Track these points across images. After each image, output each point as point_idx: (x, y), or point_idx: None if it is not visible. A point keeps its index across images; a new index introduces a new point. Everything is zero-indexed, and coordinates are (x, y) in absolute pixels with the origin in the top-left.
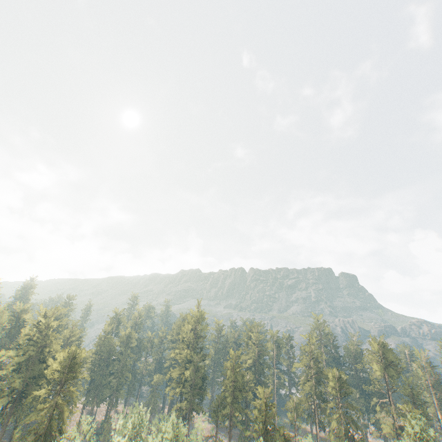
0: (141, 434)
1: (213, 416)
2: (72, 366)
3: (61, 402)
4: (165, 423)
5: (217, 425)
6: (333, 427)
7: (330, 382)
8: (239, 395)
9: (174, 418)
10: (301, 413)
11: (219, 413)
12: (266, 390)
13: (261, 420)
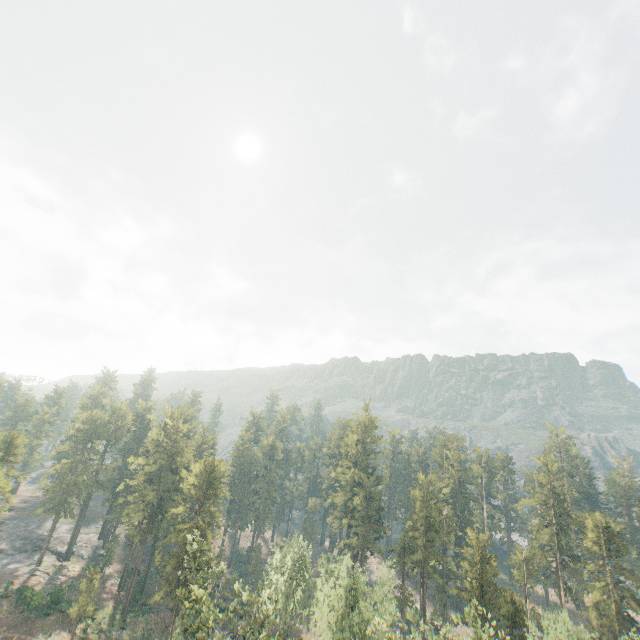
0: (305, 575)
1: (398, 562)
2: (210, 481)
3: (202, 524)
4: (337, 566)
5: (403, 573)
6: (594, 601)
7: (589, 532)
8: (436, 537)
9: (348, 561)
10: (535, 572)
11: (406, 558)
12: (480, 535)
13: (474, 577)
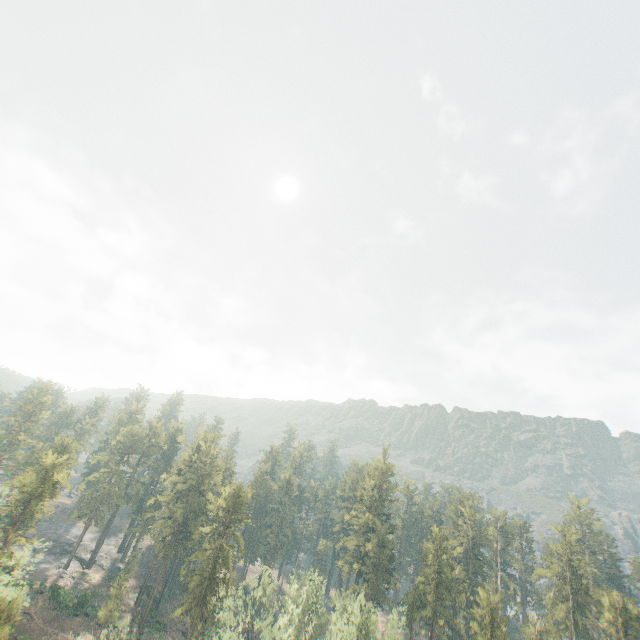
0: (318, 610)
1: (406, 615)
2: (237, 505)
3: (225, 546)
4: (351, 602)
5: (411, 629)
6: None
7: (604, 611)
8: (447, 594)
9: (362, 600)
10: None
11: (415, 612)
12: (491, 596)
13: (483, 639)
